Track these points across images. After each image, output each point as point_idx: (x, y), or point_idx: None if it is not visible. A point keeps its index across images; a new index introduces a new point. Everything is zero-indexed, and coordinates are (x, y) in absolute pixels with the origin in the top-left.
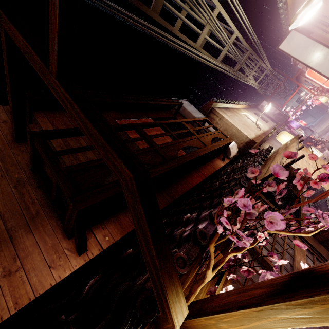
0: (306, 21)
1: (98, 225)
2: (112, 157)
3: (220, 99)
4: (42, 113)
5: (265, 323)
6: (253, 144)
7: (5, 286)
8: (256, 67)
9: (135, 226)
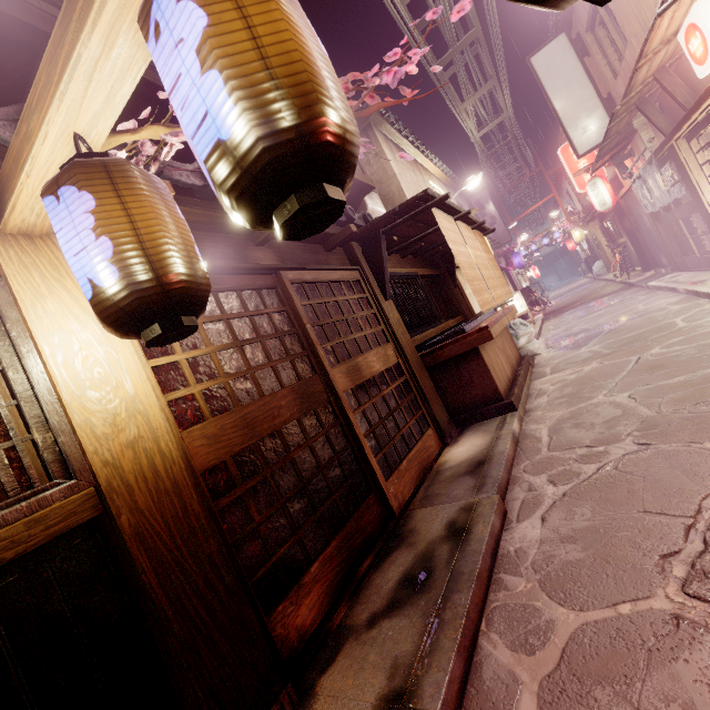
0: (585, 18)
1: None
2: None
3: (391, 116)
4: None
5: (69, 46)
6: None
7: None
8: (484, 87)
9: None
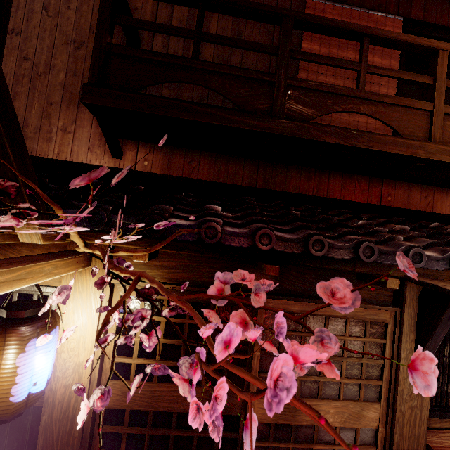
0: None
1: (148, 145)
2: None
3: None
4: None
5: None
6: None
7: (59, 137)
8: None
9: None
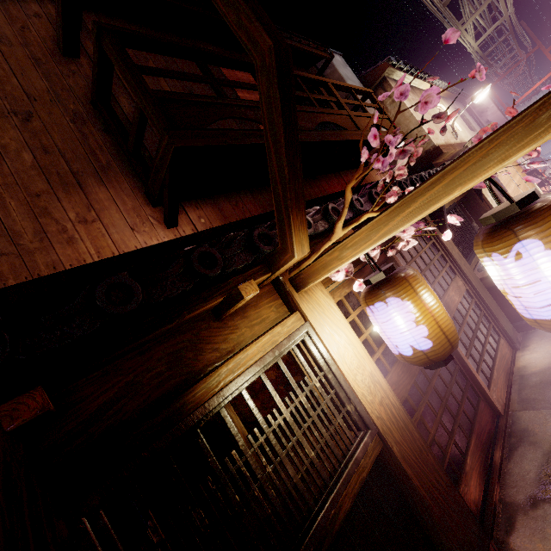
0: None
1: (191, 203)
2: (247, 21)
3: (401, 63)
4: (94, 16)
5: (392, 226)
6: (437, 154)
7: (83, 233)
8: (485, 2)
9: (266, 127)
